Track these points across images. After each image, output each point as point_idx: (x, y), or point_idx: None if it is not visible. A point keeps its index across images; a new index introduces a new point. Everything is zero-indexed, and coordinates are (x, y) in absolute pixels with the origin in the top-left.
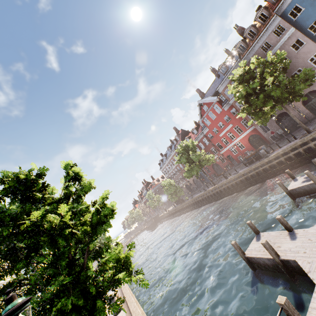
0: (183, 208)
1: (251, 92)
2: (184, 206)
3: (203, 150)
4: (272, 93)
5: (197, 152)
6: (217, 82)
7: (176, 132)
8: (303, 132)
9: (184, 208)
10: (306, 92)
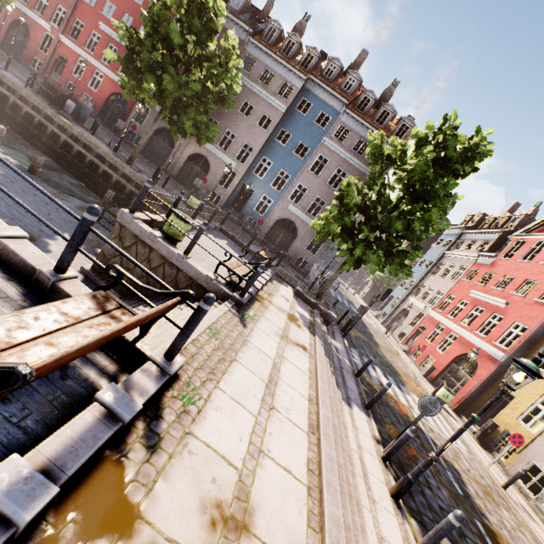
0: None
1: (163, 33)
2: None
3: None
4: (166, 76)
5: None
6: None
7: None
8: (140, 164)
9: None
10: (206, 155)
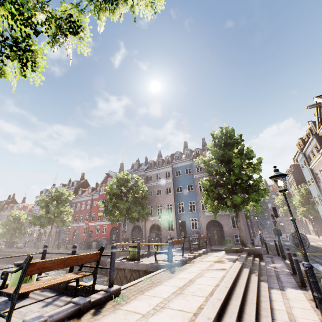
0: (2, 254)
1: (112, 193)
2: (5, 252)
3: (72, 209)
4: (118, 204)
5: (67, 207)
6: (129, 170)
7: (81, 177)
8: None
9: (3, 255)
10: (155, 223)
